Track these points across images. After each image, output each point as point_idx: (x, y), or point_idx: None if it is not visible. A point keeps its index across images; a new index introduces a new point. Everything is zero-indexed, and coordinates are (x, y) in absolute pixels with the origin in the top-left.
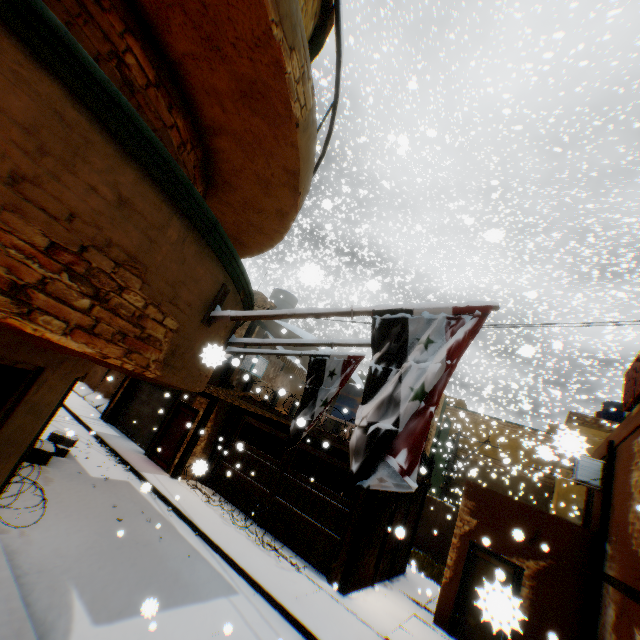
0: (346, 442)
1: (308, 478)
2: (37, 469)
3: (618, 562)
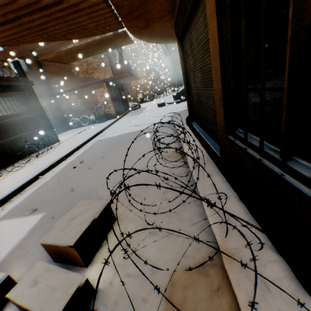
0: (5, 77)
1: (2, 116)
2: (114, 203)
3: (72, 84)
